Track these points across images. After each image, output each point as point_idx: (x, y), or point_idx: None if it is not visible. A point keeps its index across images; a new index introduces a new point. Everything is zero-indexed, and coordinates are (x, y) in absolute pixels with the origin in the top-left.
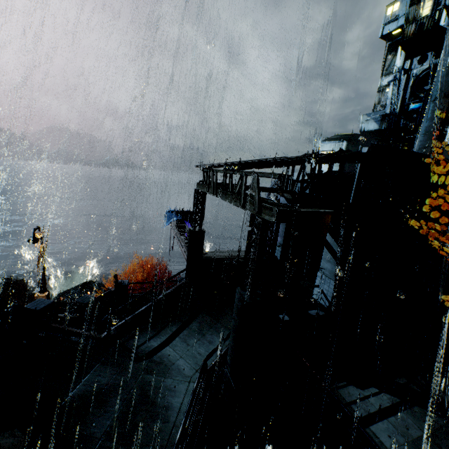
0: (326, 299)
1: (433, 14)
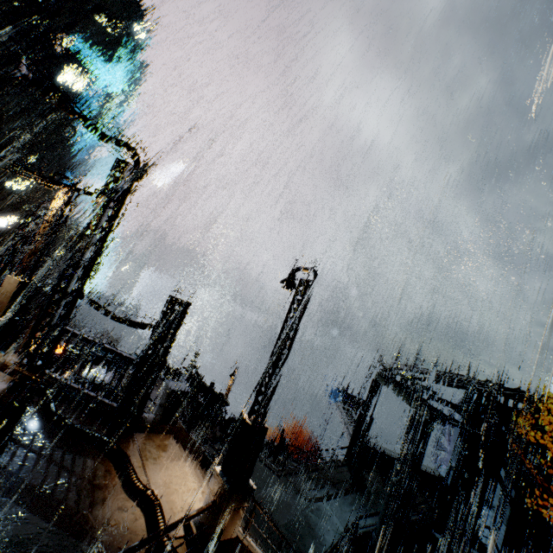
0: (495, 546)
1: None
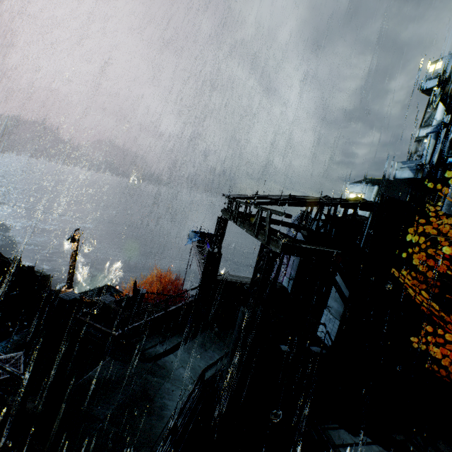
0: (329, 338)
1: None
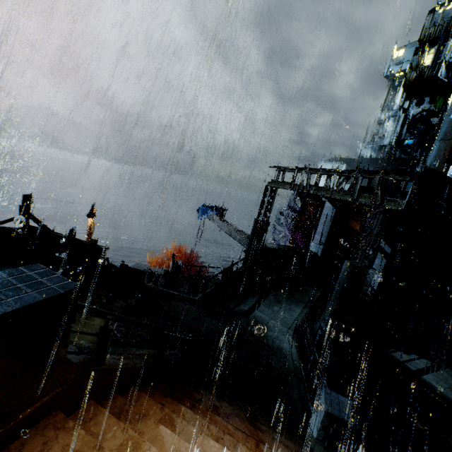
0: (371, 288)
1: (433, 66)
